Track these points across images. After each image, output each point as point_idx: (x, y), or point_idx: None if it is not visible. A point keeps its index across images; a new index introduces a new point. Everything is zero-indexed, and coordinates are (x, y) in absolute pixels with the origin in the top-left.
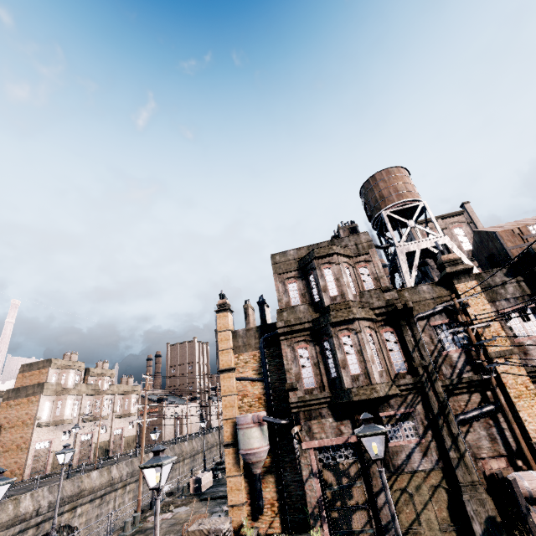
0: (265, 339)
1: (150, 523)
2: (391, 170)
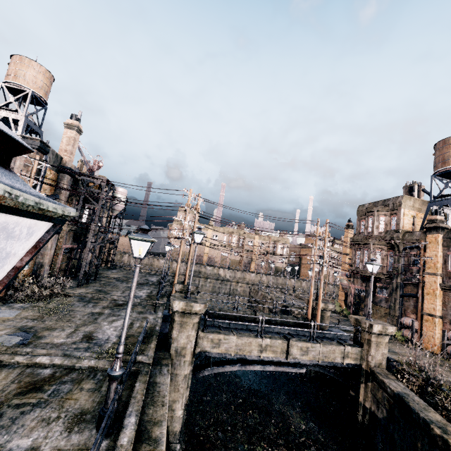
0: None
1: None
2: (447, 140)
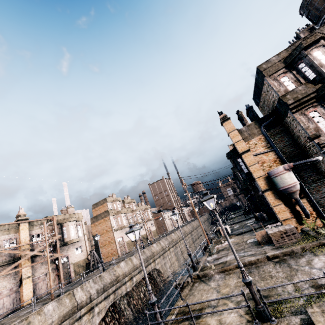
0: (264, 126)
1: (219, 247)
2: None
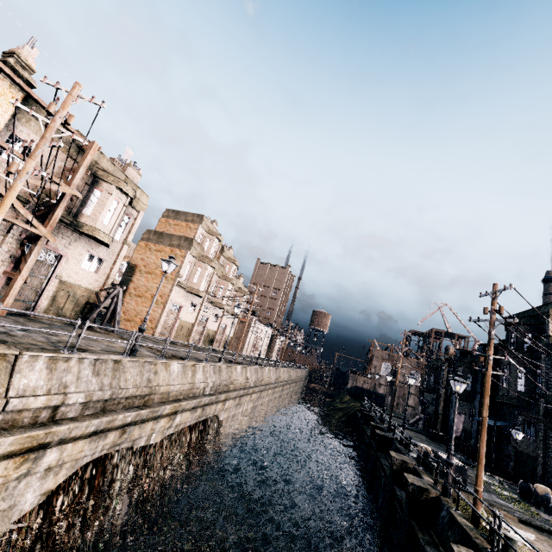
0: None
1: None
2: None
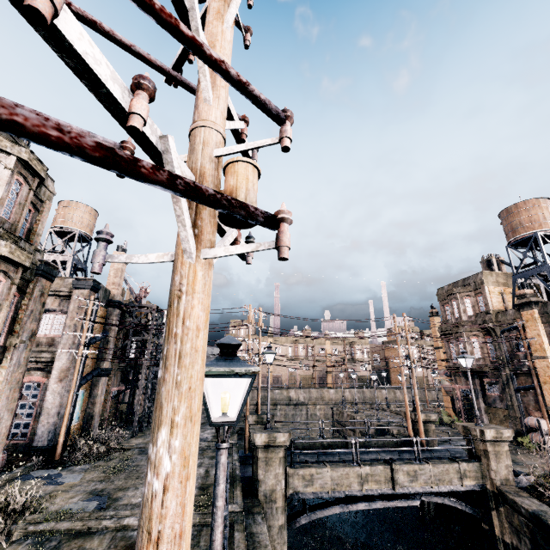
0: None
1: None
2: (509, 208)
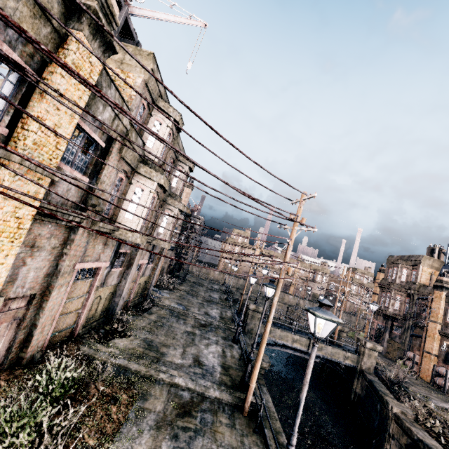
0: None
1: None
2: None
